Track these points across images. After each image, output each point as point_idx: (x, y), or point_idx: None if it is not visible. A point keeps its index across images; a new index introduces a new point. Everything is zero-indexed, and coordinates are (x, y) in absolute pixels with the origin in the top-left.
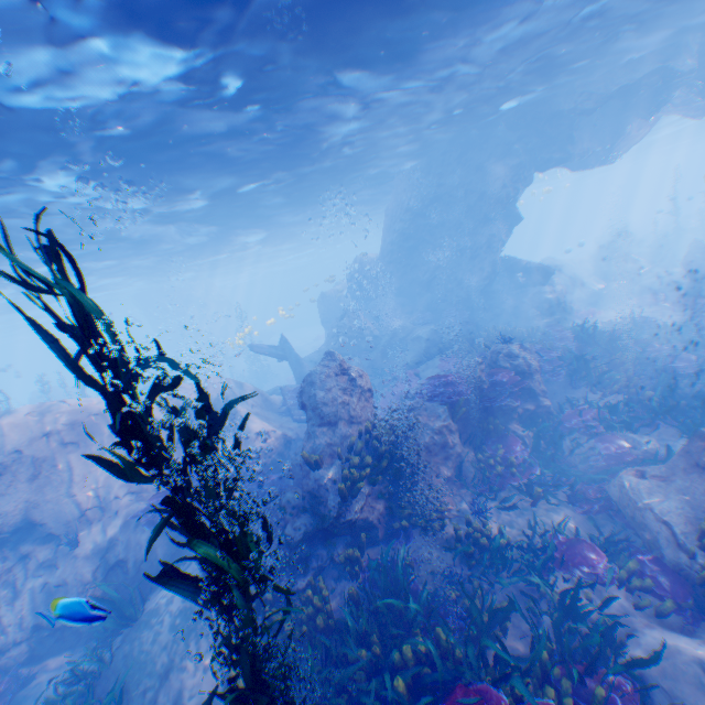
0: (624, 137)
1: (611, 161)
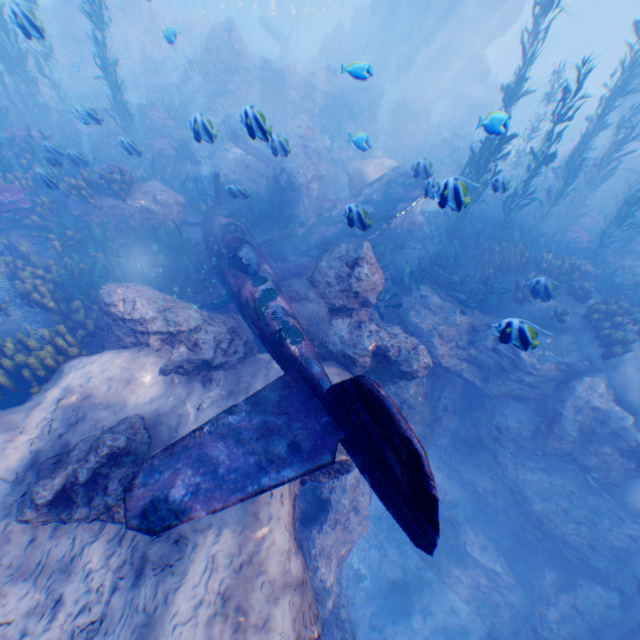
0: None
1: None
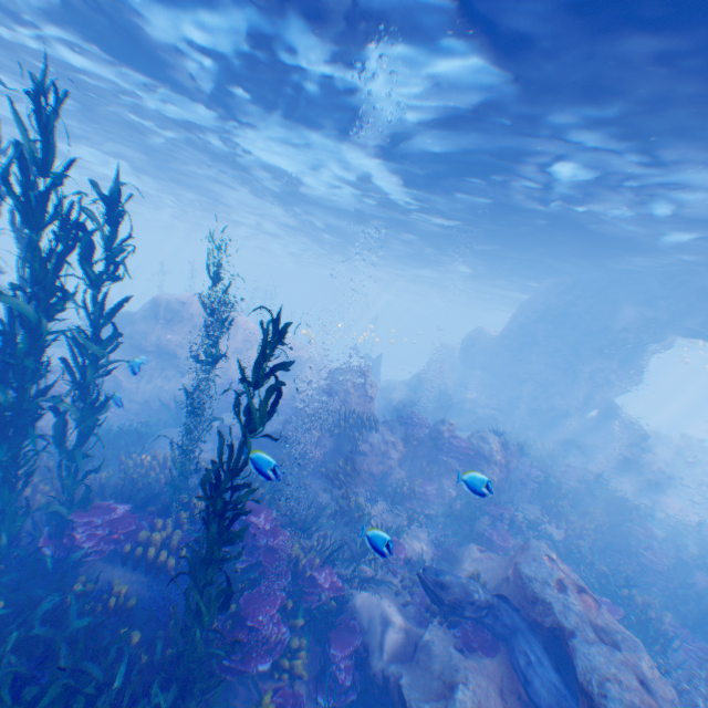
0: None
1: None
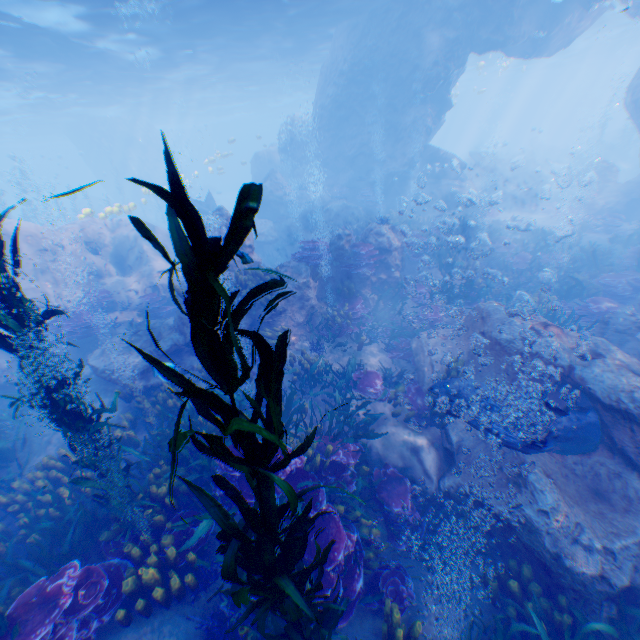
0: (564, 27)
1: (549, 54)
